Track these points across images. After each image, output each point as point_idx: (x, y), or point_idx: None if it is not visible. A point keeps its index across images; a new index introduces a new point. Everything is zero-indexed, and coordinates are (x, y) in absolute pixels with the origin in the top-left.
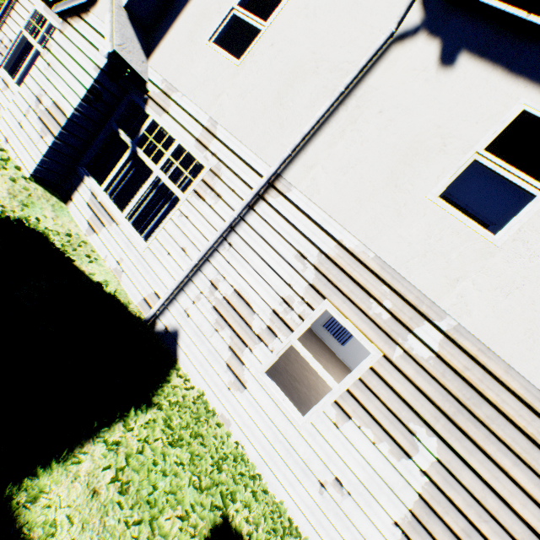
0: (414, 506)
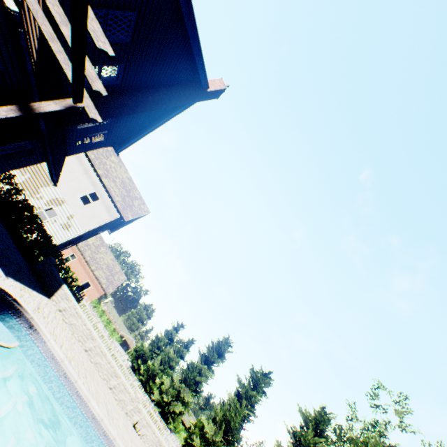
0: (22, 182)
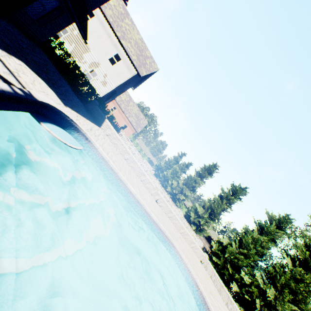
0: (71, 51)
